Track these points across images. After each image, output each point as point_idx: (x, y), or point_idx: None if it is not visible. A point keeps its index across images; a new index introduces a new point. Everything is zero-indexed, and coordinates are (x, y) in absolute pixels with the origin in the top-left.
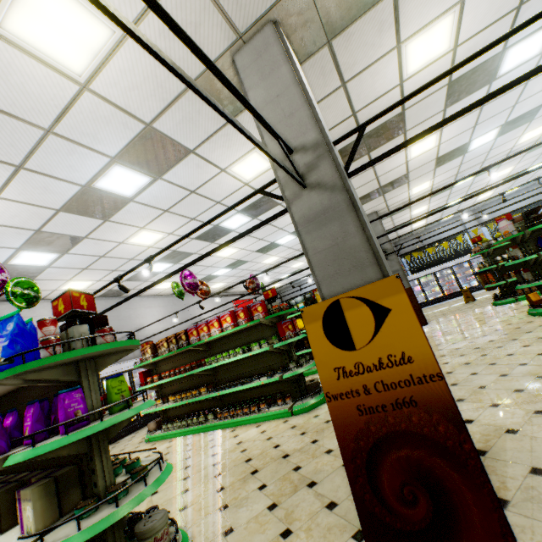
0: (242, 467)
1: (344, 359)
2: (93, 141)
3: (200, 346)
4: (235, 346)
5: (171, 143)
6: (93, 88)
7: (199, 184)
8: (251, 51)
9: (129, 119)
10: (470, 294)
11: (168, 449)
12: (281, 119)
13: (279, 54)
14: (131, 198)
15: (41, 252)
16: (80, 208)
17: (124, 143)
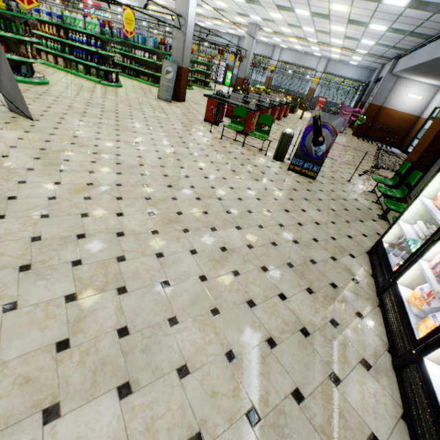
0: None
1: None
2: None
3: None
4: None
5: None
6: None
7: None
8: None
9: None
10: None
11: None
12: None
13: None
14: None
15: None
16: None
17: None
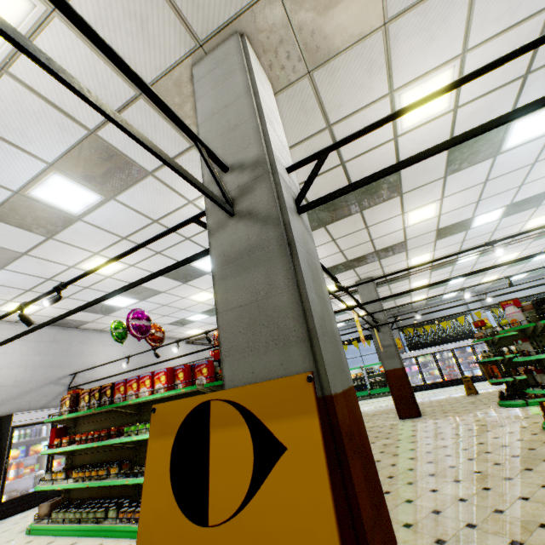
0: None
1: (182, 541)
2: (22, 138)
3: (127, 407)
4: None
5: (123, 159)
6: (14, 72)
7: (162, 213)
8: (211, 61)
9: (66, 120)
10: (472, 385)
11: None
12: (224, 132)
13: (238, 63)
14: (79, 216)
15: None
16: (14, 218)
17: (63, 149)
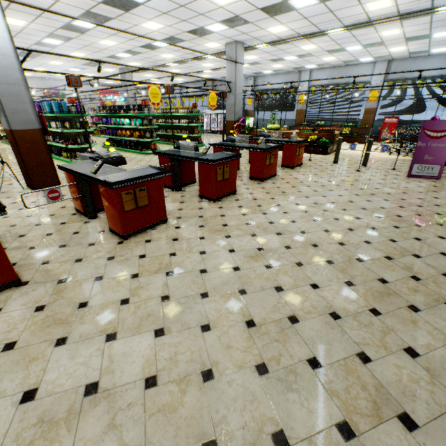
0: None
1: None
2: None
3: None
4: None
5: None
6: None
7: None
8: None
9: None
10: None
11: None
12: None
13: None
14: None
15: None
16: None
17: None
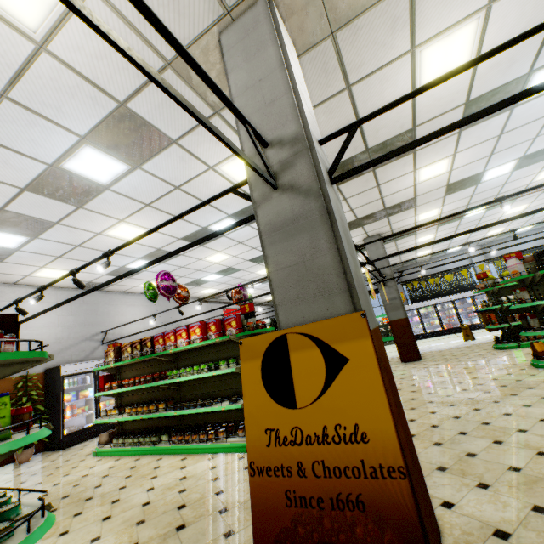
0: (170, 517)
1: (280, 418)
2: (57, 114)
3: (166, 356)
4: (203, 361)
5: (150, 129)
6: (52, 50)
7: (184, 179)
8: (239, 29)
9: (98, 94)
10: (470, 332)
11: (109, 470)
12: (260, 107)
13: (268, 33)
14: (107, 186)
15: (8, 233)
16: (48, 190)
17: (95, 122)
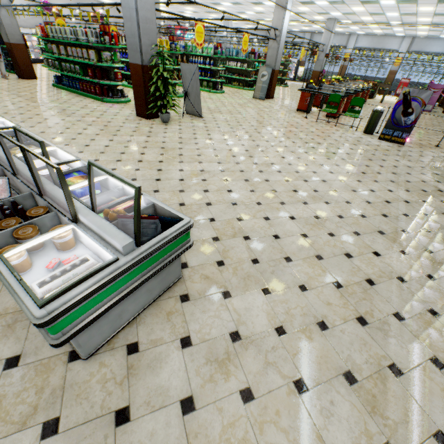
0: None
1: None
2: None
3: None
4: None
5: None
6: None
7: None
8: None
9: None
10: None
11: None
12: None
13: None
14: None
15: None
16: None
17: None
